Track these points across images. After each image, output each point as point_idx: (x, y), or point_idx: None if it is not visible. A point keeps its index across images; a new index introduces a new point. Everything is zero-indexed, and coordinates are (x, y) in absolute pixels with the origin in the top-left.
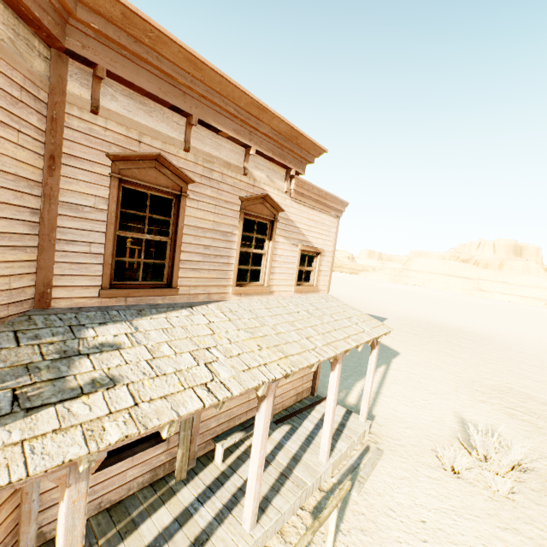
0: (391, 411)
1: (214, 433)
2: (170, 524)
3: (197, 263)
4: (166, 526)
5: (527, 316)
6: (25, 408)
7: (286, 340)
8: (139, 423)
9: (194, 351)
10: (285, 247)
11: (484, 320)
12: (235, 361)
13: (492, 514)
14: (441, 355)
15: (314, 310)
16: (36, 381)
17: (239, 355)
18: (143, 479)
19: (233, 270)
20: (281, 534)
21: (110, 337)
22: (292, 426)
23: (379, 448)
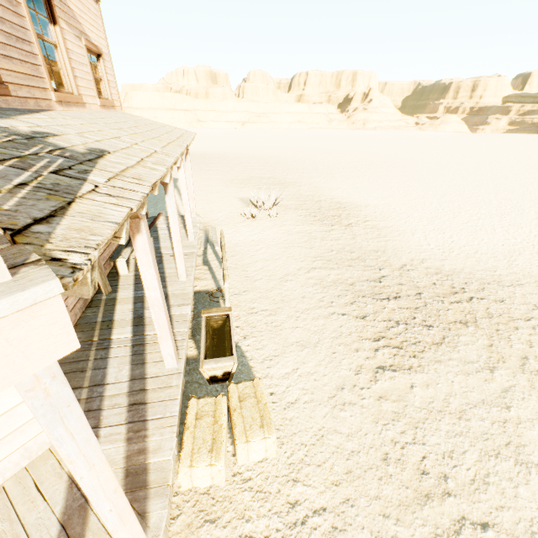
0: (202, 210)
1: (104, 259)
2: (134, 306)
3: (3, 47)
4: (132, 308)
5: (236, 136)
6: (85, 161)
7: (153, 136)
8: (162, 165)
9: (113, 139)
10: (71, 39)
11: (214, 144)
12: (148, 144)
13: (275, 225)
14: (205, 172)
15: (136, 121)
16: (50, 150)
17: (144, 141)
18: (80, 306)
19: (43, 66)
20: (198, 279)
21: (27, 128)
22: (154, 237)
23: (212, 227)
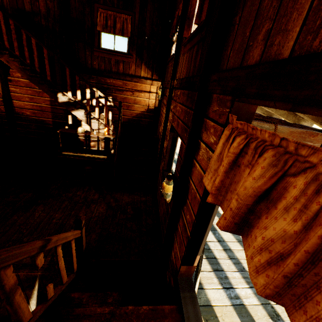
0: None
1: None
2: None
3: None
4: None
5: None
6: None
7: None
8: None
9: None
10: None
11: None
12: None
13: None
14: None
15: None
16: None
17: None
18: None
19: None
20: None
21: None
22: None
23: None
